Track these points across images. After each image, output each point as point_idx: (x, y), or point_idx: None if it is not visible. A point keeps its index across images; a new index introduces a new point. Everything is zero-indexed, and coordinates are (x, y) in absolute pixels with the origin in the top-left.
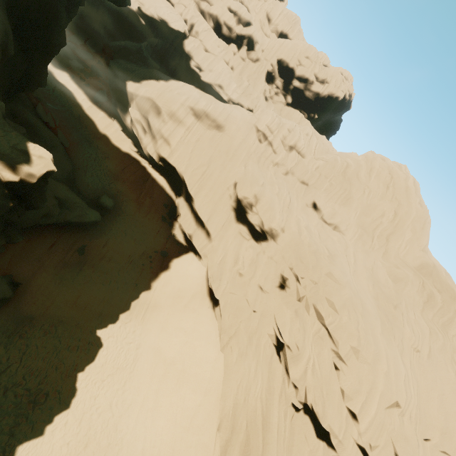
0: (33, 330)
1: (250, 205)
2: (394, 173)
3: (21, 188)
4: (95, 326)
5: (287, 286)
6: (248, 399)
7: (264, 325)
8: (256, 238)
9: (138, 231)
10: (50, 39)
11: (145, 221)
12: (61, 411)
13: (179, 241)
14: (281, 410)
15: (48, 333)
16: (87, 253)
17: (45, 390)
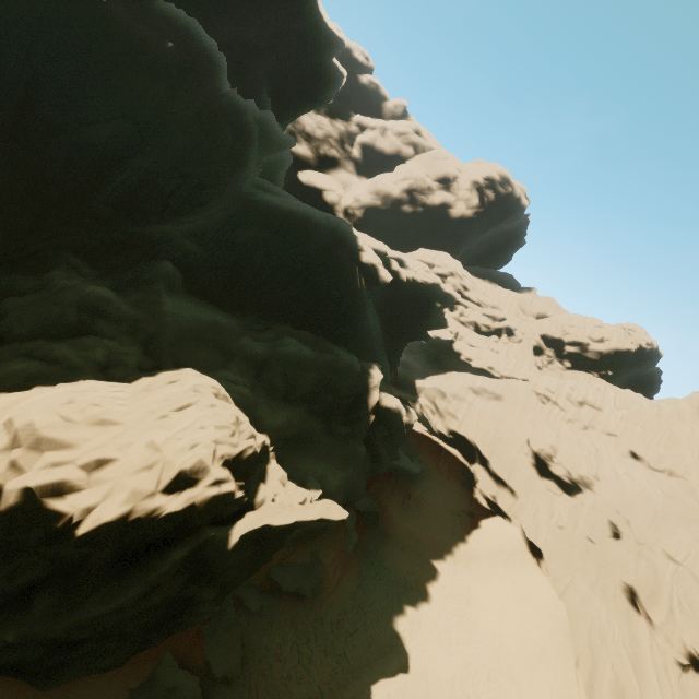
0: (391, 543)
1: (549, 456)
2: None
3: (407, 425)
4: (429, 557)
5: (620, 531)
6: (606, 642)
7: (606, 576)
8: (568, 492)
9: (443, 491)
10: (395, 364)
11: (447, 484)
12: (423, 601)
13: (483, 505)
14: (657, 662)
15: (400, 549)
16: (412, 500)
17: (409, 584)
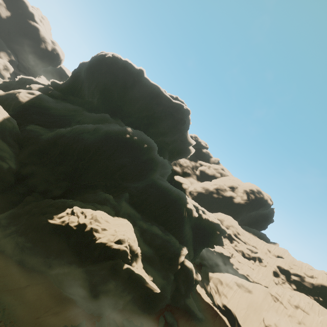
0: None
1: None
2: None
3: (196, 280)
4: None
5: None
6: None
7: None
8: None
9: None
10: (197, 256)
11: None
12: None
13: None
14: None
15: None
16: None
17: None
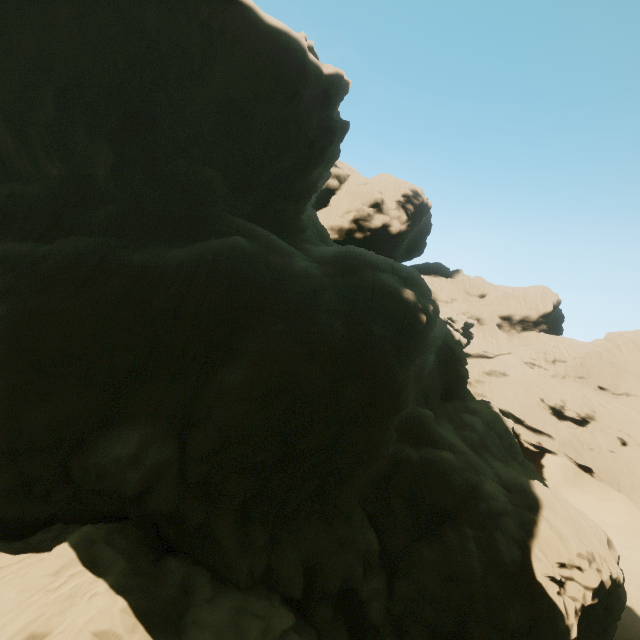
0: None
1: (561, 407)
2: (636, 341)
3: None
4: None
5: (626, 441)
6: None
7: (633, 470)
8: (580, 425)
9: None
10: None
11: None
12: None
13: (533, 450)
14: None
15: None
16: None
17: None
